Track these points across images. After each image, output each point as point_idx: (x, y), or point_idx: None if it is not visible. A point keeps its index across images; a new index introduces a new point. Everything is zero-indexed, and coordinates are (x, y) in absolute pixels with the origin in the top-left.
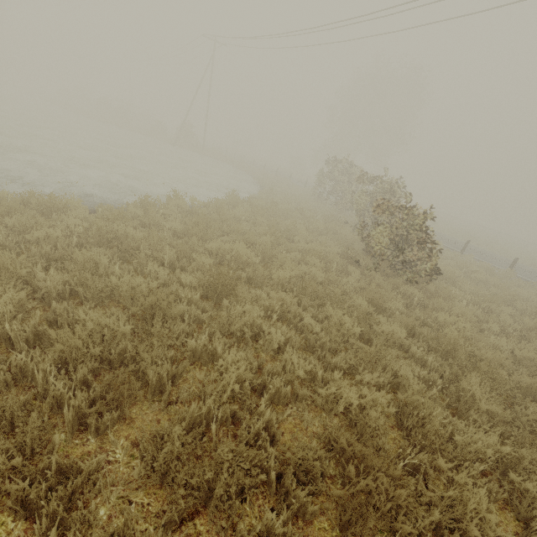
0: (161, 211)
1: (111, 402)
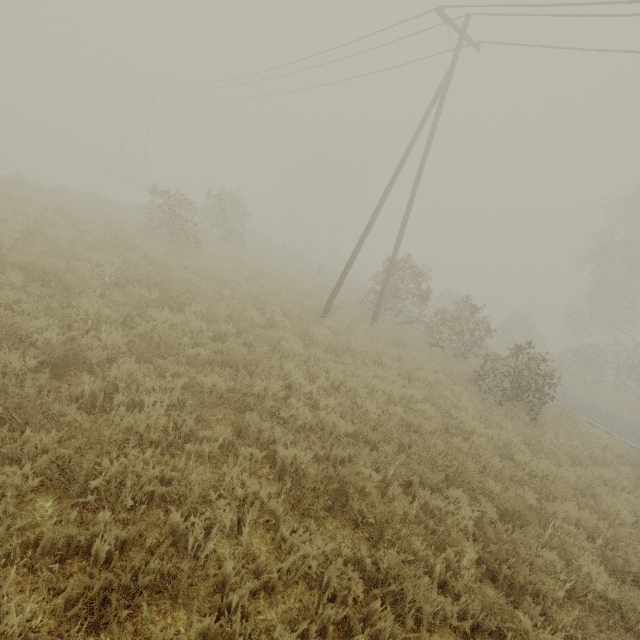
0: None
1: None
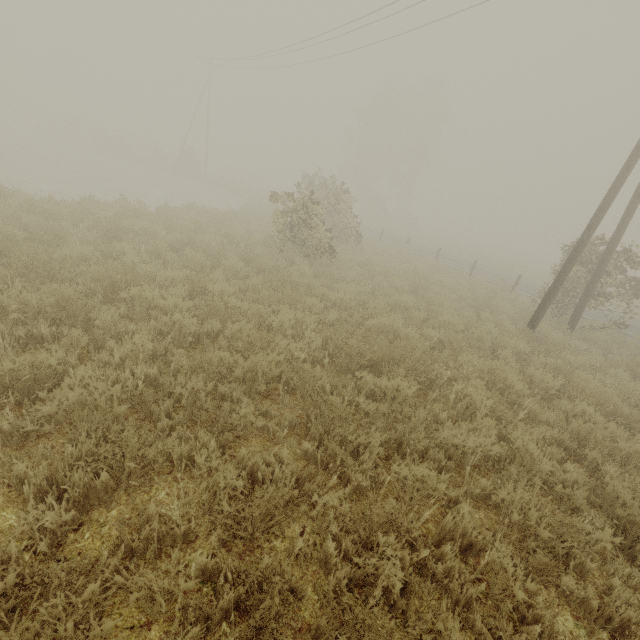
0: (101, 207)
1: (2, 253)
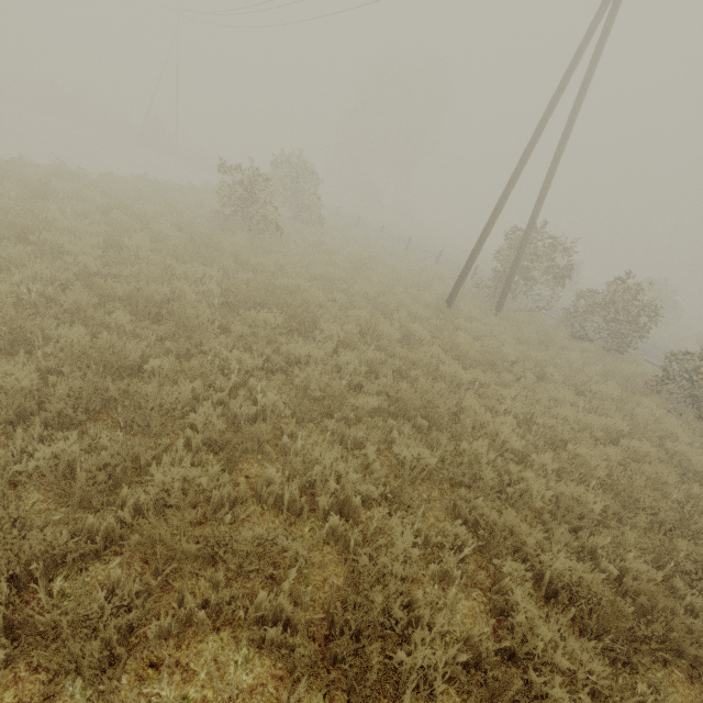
0: (33, 169)
1: None
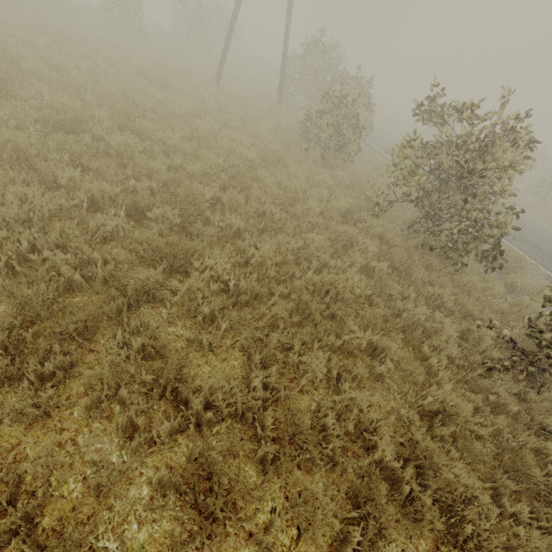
0: None
1: None
